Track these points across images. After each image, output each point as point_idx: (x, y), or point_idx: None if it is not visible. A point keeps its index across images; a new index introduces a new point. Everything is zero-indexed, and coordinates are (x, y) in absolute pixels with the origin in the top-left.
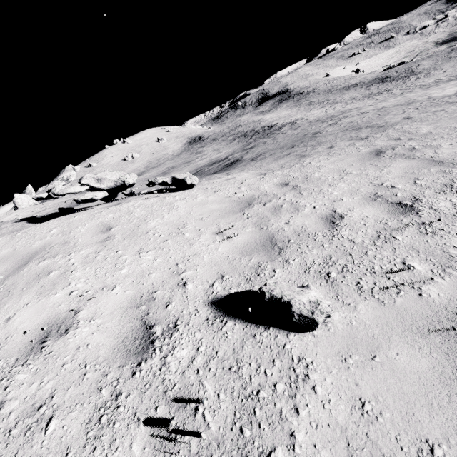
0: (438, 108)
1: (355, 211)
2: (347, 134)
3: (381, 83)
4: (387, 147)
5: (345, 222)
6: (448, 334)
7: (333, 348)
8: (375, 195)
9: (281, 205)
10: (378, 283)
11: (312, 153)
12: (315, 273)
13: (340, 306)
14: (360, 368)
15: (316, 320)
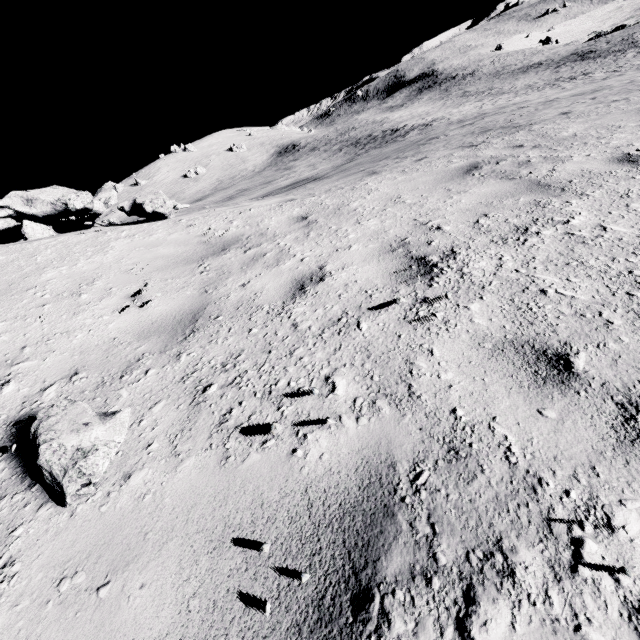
0: (622, 96)
1: (349, 270)
2: (463, 139)
3: (579, 62)
4: (491, 159)
5: (317, 289)
6: (258, 554)
7: (69, 550)
8: (401, 242)
9: (266, 253)
10: (256, 416)
11: (387, 169)
12: (193, 382)
13: (163, 457)
14: (63, 606)
15: (64, 488)
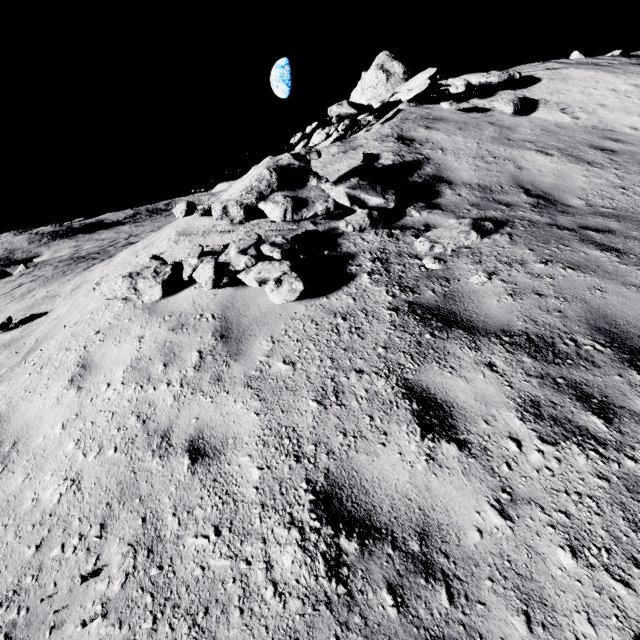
0: None
1: None
2: None
3: None
4: None
5: None
6: None
7: None
8: None
9: None
10: None
11: None
12: None
13: None
14: None
15: None
